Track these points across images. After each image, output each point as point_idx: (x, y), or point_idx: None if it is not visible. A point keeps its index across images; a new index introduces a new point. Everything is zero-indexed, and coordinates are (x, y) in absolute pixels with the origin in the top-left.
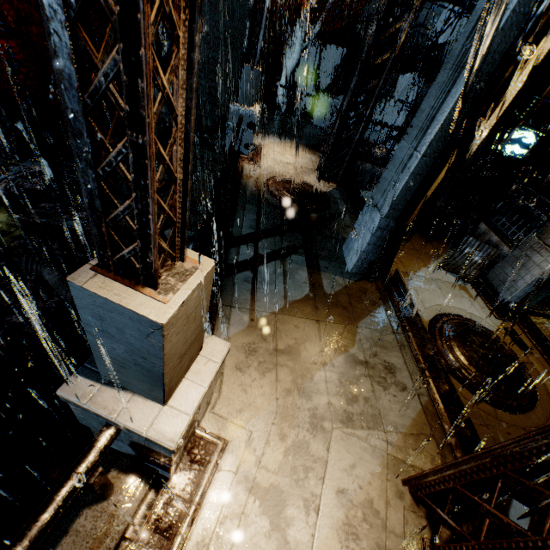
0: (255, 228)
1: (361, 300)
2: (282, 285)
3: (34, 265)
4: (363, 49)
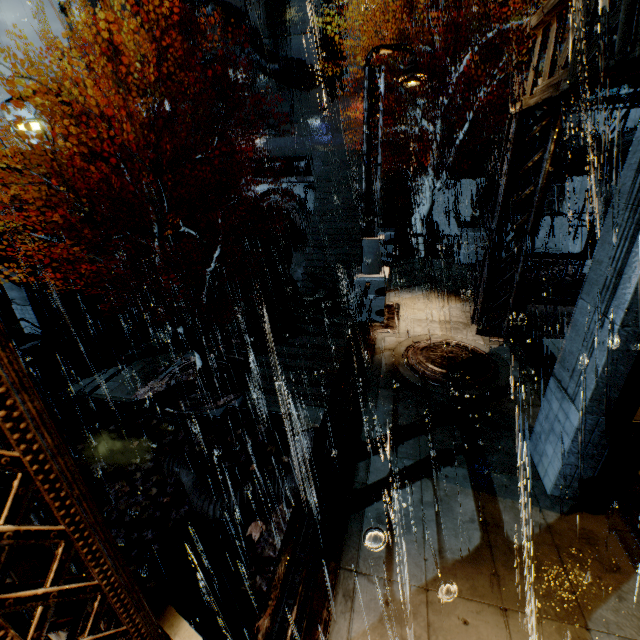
0: (391, 424)
1: (584, 558)
2: (433, 527)
3: (175, 465)
4: (497, 189)
